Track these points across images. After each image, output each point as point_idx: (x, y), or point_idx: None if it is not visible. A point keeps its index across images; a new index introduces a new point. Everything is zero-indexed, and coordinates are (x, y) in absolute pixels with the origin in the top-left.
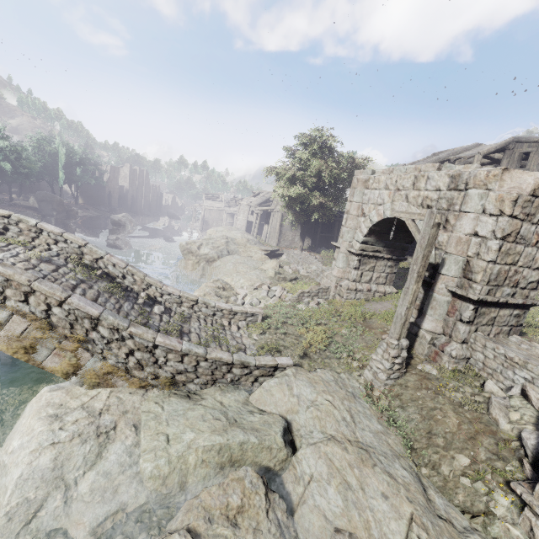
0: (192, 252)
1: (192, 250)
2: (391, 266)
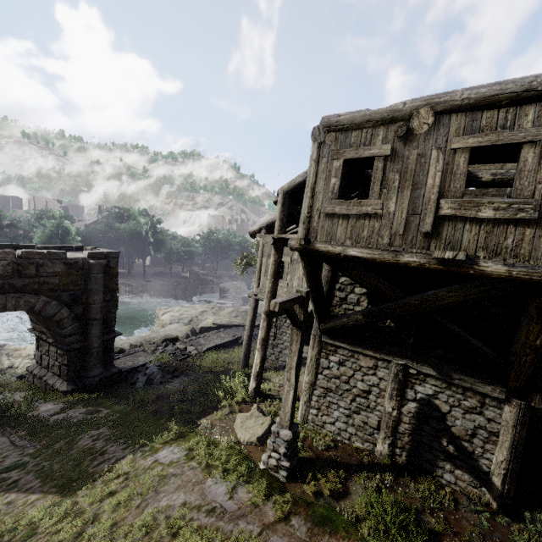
0: (158, 316)
1: (159, 315)
2: (61, 354)
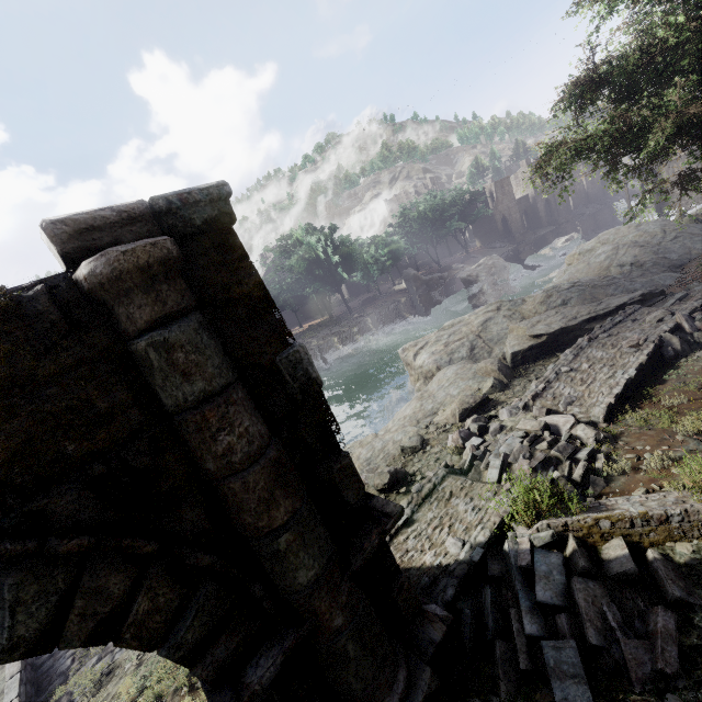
0: (408, 363)
1: (407, 361)
2: None
